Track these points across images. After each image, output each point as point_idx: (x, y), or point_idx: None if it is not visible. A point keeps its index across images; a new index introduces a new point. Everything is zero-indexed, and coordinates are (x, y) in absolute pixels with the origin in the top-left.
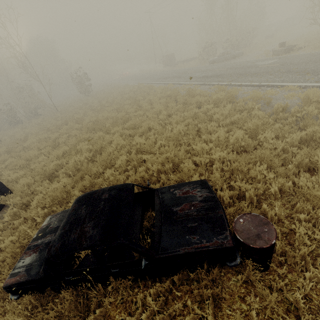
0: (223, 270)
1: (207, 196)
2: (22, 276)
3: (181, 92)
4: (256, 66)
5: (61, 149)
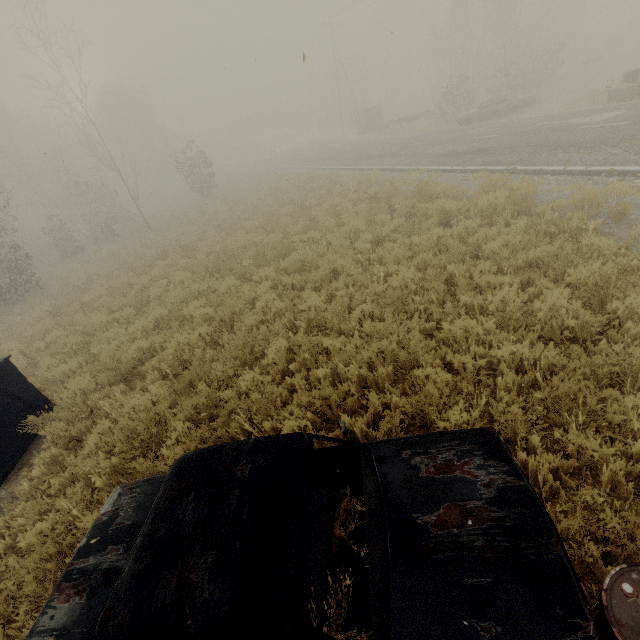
0: None
1: (506, 485)
2: None
3: (400, 188)
4: (573, 128)
5: (153, 313)
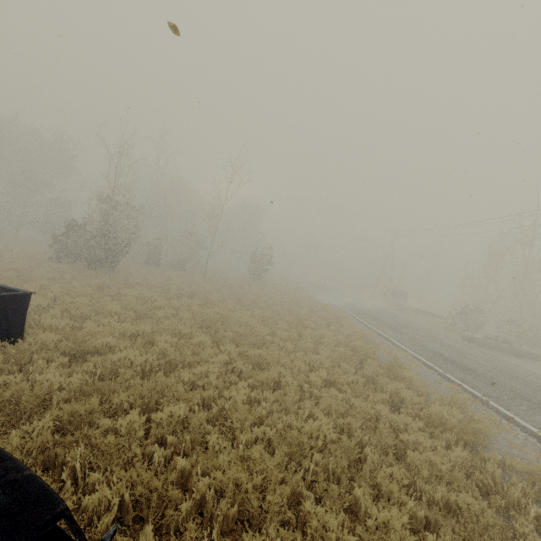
0: None
1: None
2: None
3: (382, 355)
4: None
5: (141, 325)
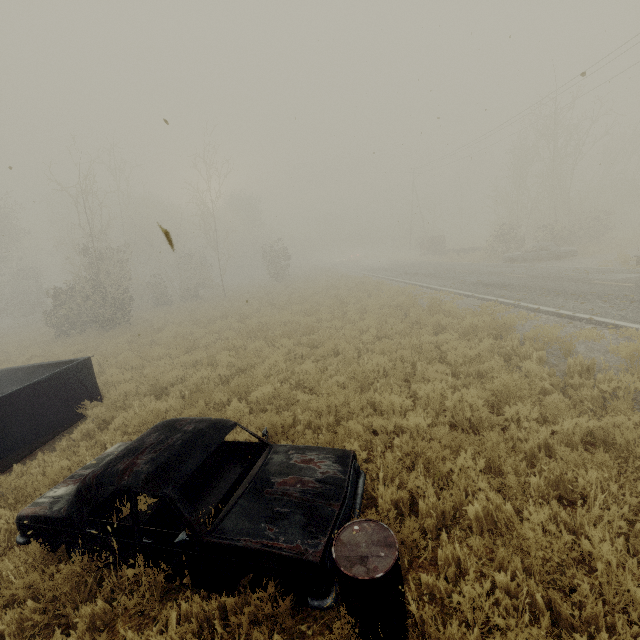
0: (314, 626)
1: (333, 475)
2: (44, 507)
3: (425, 302)
4: (586, 281)
5: (196, 354)
